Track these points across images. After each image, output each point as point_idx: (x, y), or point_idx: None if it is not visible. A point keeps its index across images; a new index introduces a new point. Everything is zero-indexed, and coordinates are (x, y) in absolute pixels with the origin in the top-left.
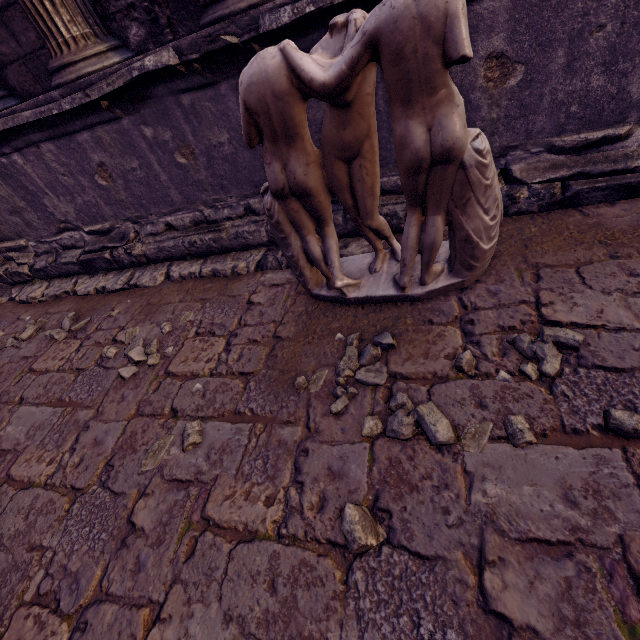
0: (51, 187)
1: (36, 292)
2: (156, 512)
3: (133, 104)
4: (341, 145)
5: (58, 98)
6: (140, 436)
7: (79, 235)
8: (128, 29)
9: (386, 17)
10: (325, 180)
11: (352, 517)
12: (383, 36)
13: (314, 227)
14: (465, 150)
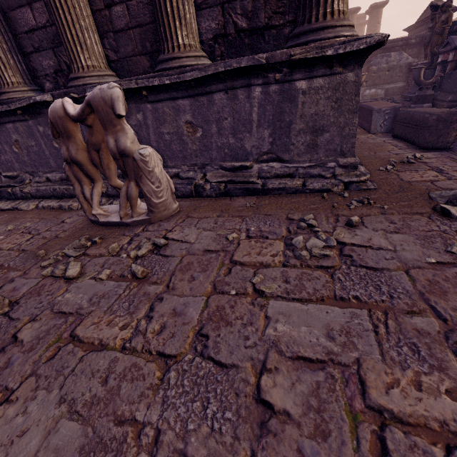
0: None
1: None
2: None
3: (34, 115)
4: (92, 143)
5: None
6: None
7: None
8: (45, 84)
9: (91, 96)
10: (90, 159)
11: None
12: (91, 102)
13: (90, 182)
14: (134, 152)
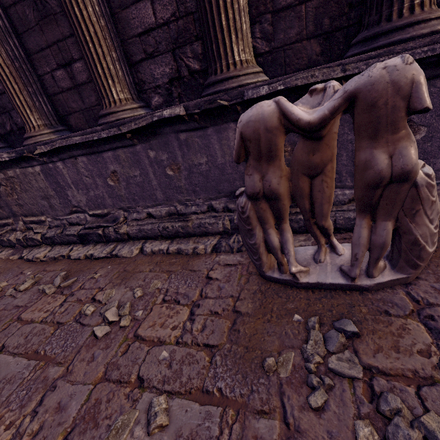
0: (75, 184)
1: (41, 253)
2: None
3: (147, 137)
4: (309, 165)
5: (100, 130)
6: (104, 406)
7: (84, 216)
8: (152, 98)
9: (365, 82)
10: (290, 189)
11: None
12: (361, 93)
13: (274, 223)
14: (417, 173)
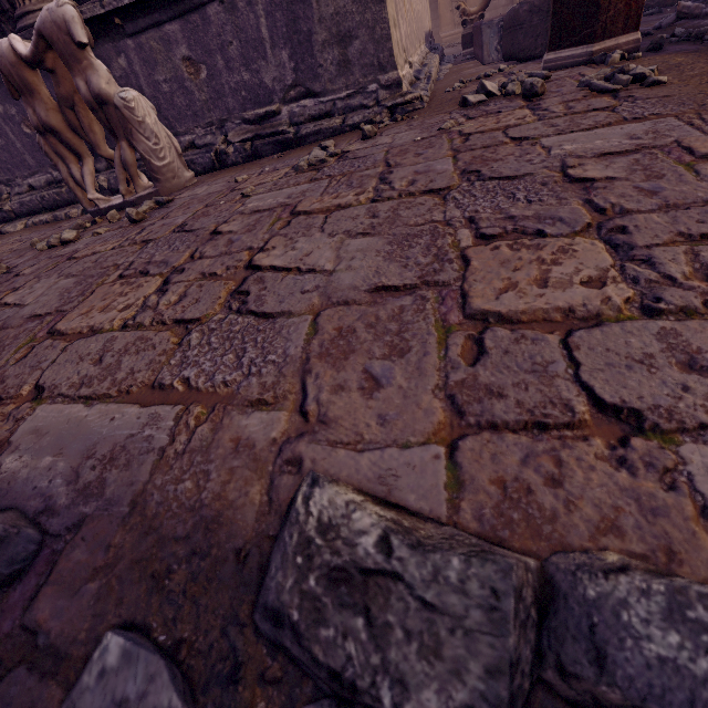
0: None
1: None
2: None
3: None
4: (62, 98)
5: None
6: None
7: None
8: None
9: (40, 21)
10: (67, 123)
11: None
12: (42, 31)
13: (77, 160)
14: (114, 97)
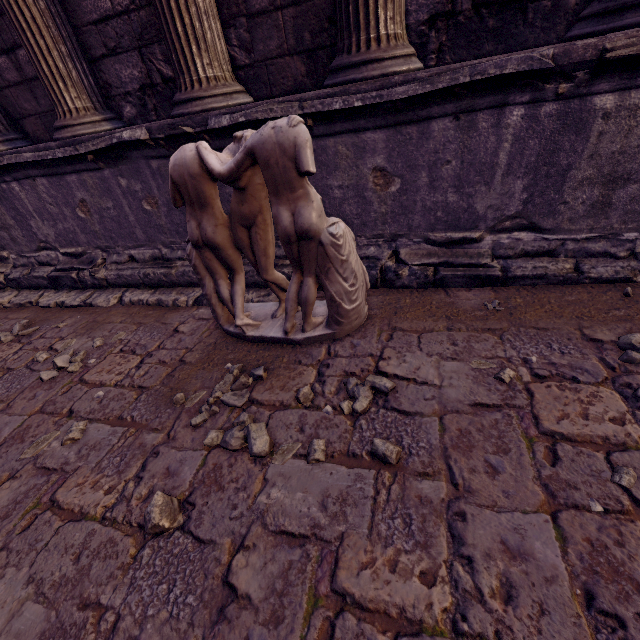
0: (39, 212)
1: (4, 299)
2: (15, 492)
3: (114, 160)
4: (241, 216)
5: (55, 148)
6: (33, 429)
7: (55, 255)
8: (124, 108)
9: (258, 140)
10: (232, 239)
11: (156, 501)
12: (256, 151)
13: (227, 274)
14: (322, 232)
